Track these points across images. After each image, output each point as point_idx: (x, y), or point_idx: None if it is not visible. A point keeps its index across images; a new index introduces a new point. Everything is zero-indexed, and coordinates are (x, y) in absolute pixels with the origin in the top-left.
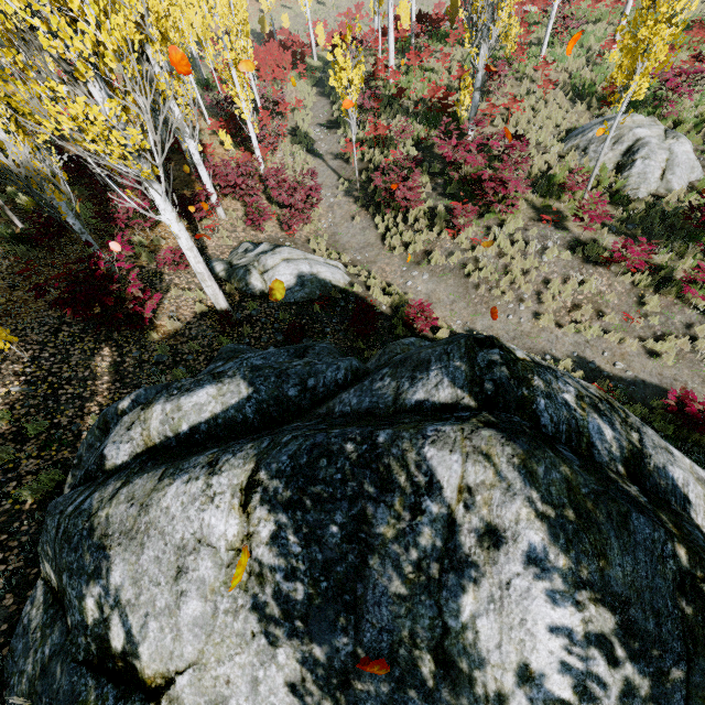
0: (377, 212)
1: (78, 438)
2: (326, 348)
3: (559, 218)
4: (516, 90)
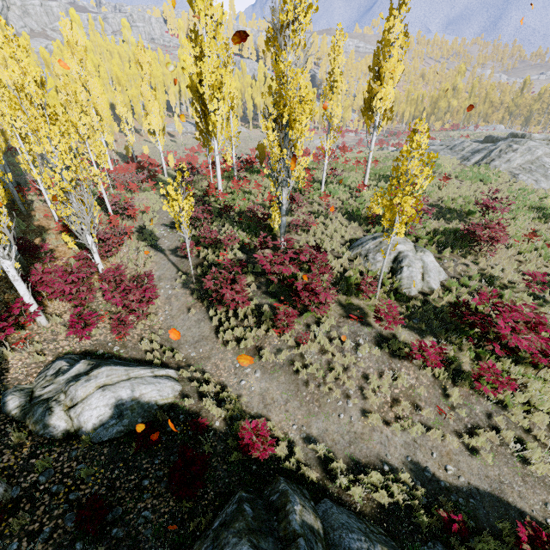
0: (211, 304)
1: None
2: None
3: (361, 314)
4: (309, 210)
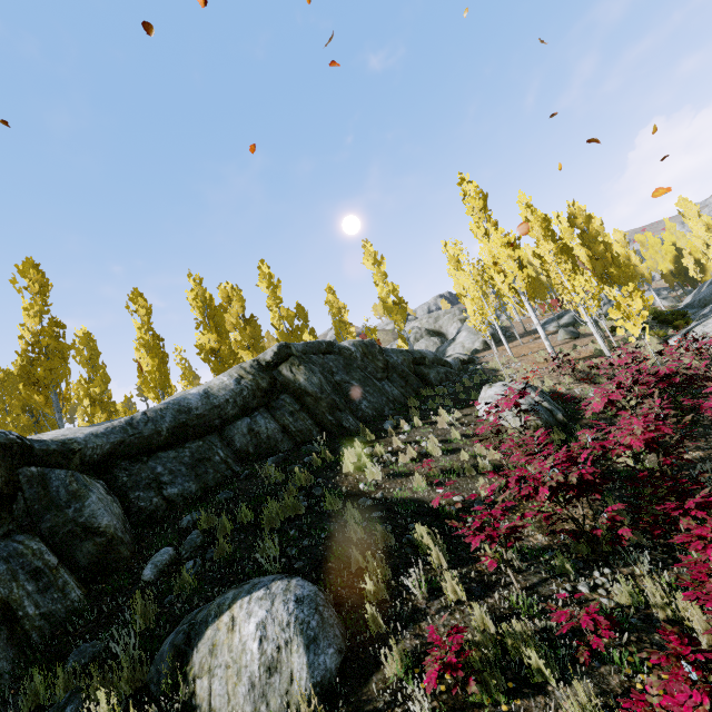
0: None
1: None
2: None
3: None
4: None
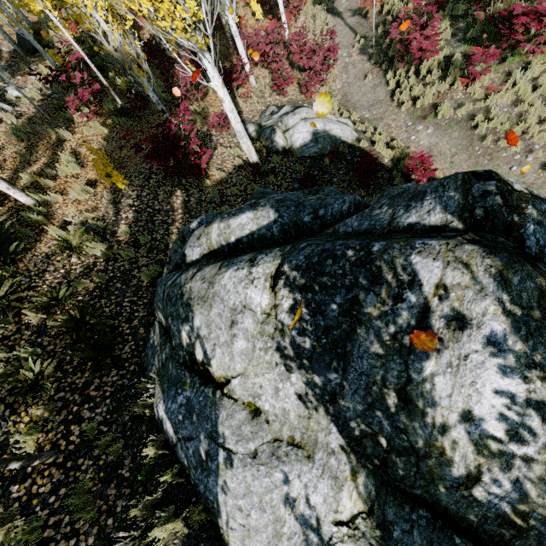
0: (389, 67)
1: (167, 248)
2: (333, 191)
3: None
4: None
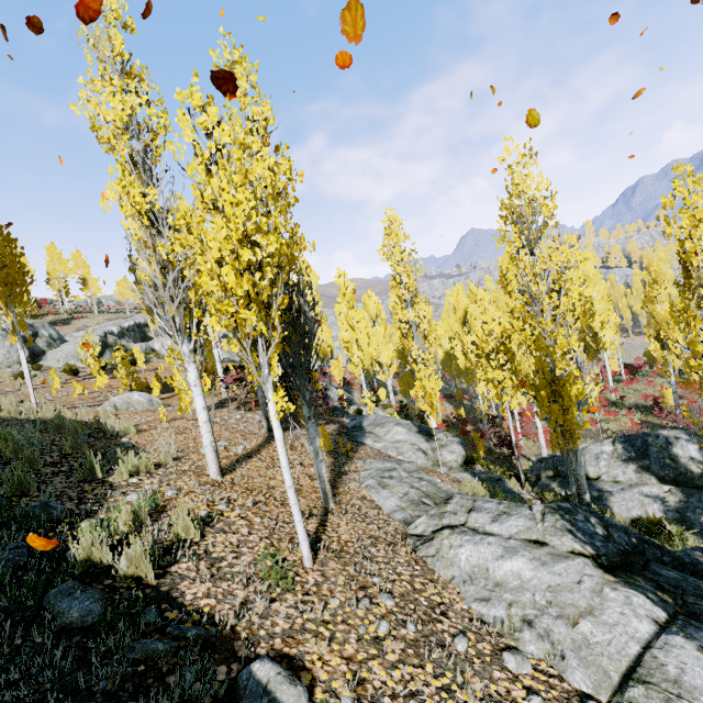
0: None
1: None
2: None
3: None
4: None
